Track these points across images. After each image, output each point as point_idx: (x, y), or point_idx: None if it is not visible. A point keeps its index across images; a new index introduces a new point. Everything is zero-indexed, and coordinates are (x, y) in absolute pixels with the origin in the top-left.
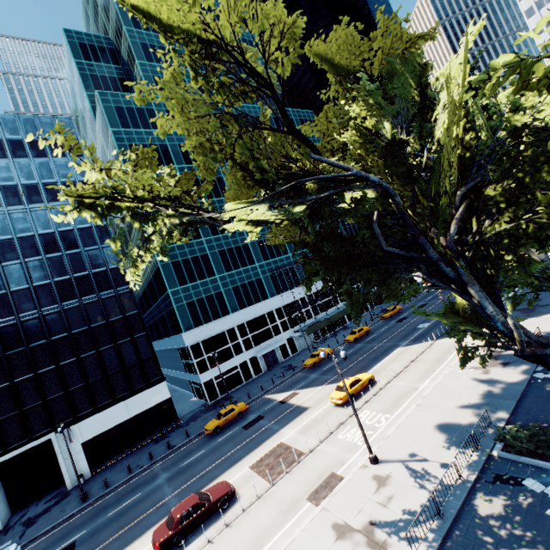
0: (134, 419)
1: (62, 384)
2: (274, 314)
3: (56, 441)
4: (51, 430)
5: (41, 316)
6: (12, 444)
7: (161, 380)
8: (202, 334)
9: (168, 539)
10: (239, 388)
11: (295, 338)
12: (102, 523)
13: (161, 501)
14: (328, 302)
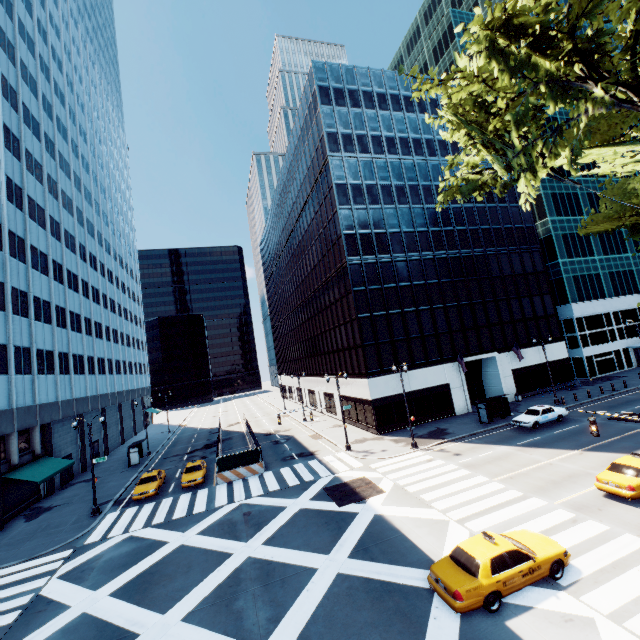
0: (543, 366)
1: (498, 315)
2: None
3: (497, 360)
4: (493, 350)
5: (486, 255)
6: (472, 351)
7: (561, 339)
8: (586, 310)
9: None
10: (618, 373)
11: None
12: None
13: None
14: None
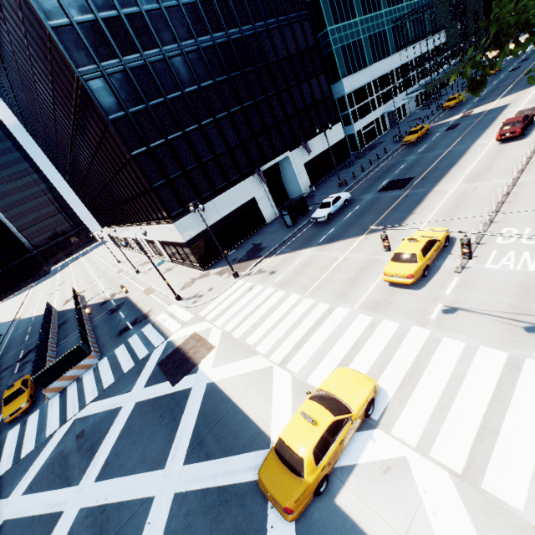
0: (327, 152)
1: (283, 110)
2: (394, 74)
3: (291, 158)
4: (285, 150)
5: (257, 33)
6: (267, 157)
7: (338, 120)
8: (354, 84)
9: (523, 128)
10: (378, 140)
11: (405, 102)
12: (400, 173)
13: (444, 152)
14: (426, 69)
